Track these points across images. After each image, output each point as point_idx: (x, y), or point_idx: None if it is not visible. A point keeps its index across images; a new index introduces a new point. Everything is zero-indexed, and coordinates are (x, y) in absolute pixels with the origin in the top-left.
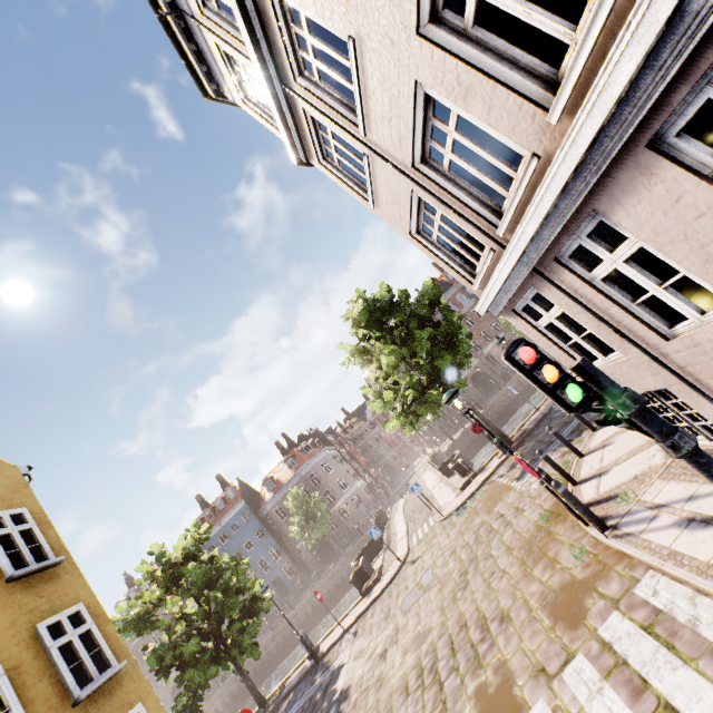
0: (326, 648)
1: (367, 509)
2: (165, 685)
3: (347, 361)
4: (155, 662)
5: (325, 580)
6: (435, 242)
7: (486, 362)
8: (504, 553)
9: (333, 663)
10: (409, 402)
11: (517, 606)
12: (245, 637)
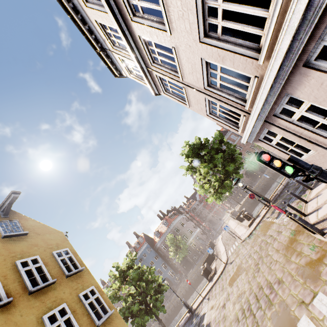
0: (196, 307)
1: (203, 242)
2: None
3: (185, 173)
4: (121, 315)
5: (189, 277)
6: (218, 116)
7: (251, 165)
8: (275, 252)
9: (200, 313)
10: (216, 188)
11: (285, 275)
12: (158, 303)
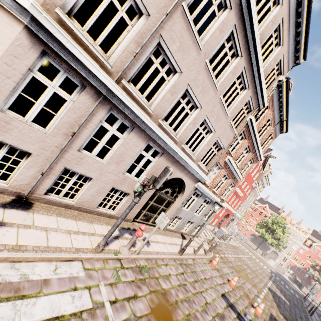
0: None
1: None
2: None
3: None
4: None
5: None
6: None
7: None
8: None
9: None
10: None
11: None
12: None
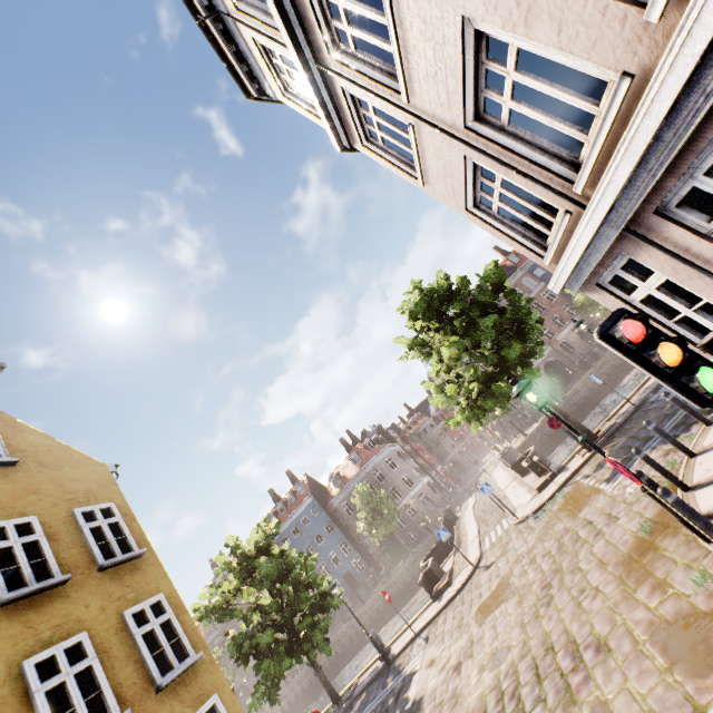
0: (397, 651)
1: (434, 507)
2: (250, 666)
3: (405, 355)
4: (234, 649)
5: (395, 578)
6: (495, 214)
7: (560, 350)
8: (595, 567)
9: (405, 668)
10: (474, 396)
11: (617, 635)
12: (316, 633)
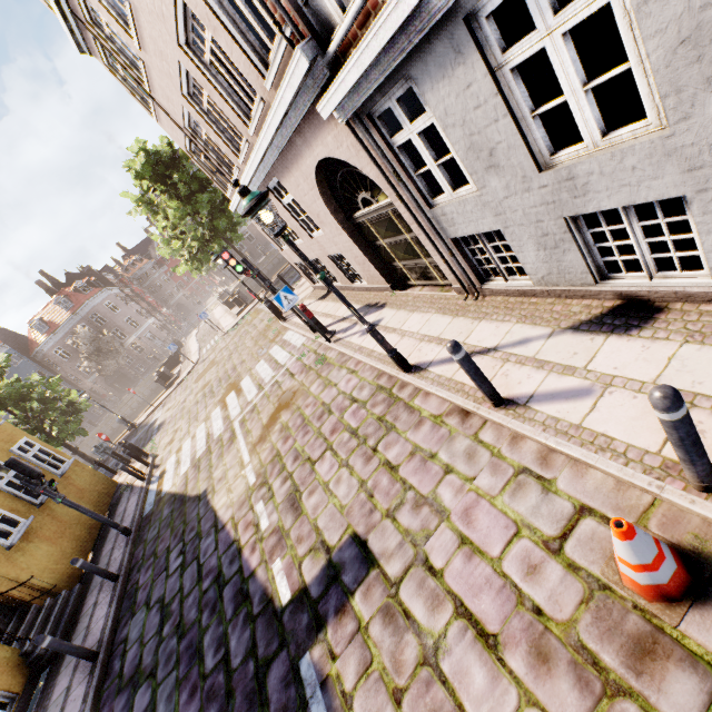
0: (143, 420)
1: (162, 343)
2: None
3: (134, 211)
4: None
5: (127, 401)
6: (203, 161)
7: None
8: (250, 340)
9: (150, 422)
10: (195, 252)
11: (249, 356)
12: (73, 424)
